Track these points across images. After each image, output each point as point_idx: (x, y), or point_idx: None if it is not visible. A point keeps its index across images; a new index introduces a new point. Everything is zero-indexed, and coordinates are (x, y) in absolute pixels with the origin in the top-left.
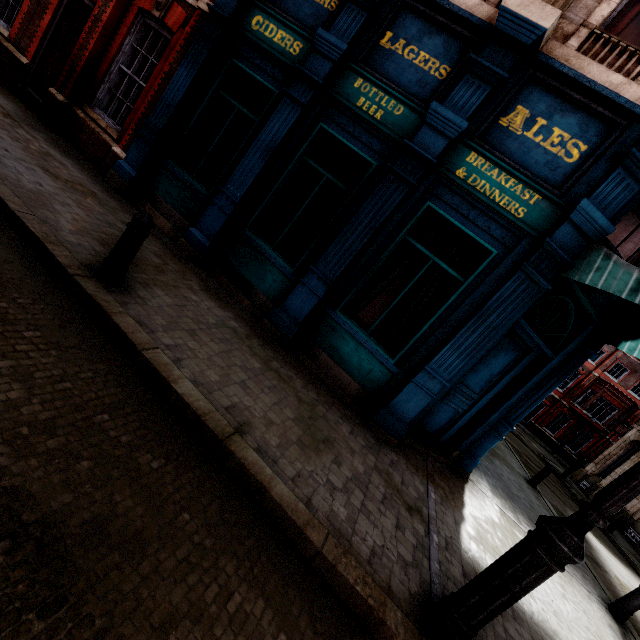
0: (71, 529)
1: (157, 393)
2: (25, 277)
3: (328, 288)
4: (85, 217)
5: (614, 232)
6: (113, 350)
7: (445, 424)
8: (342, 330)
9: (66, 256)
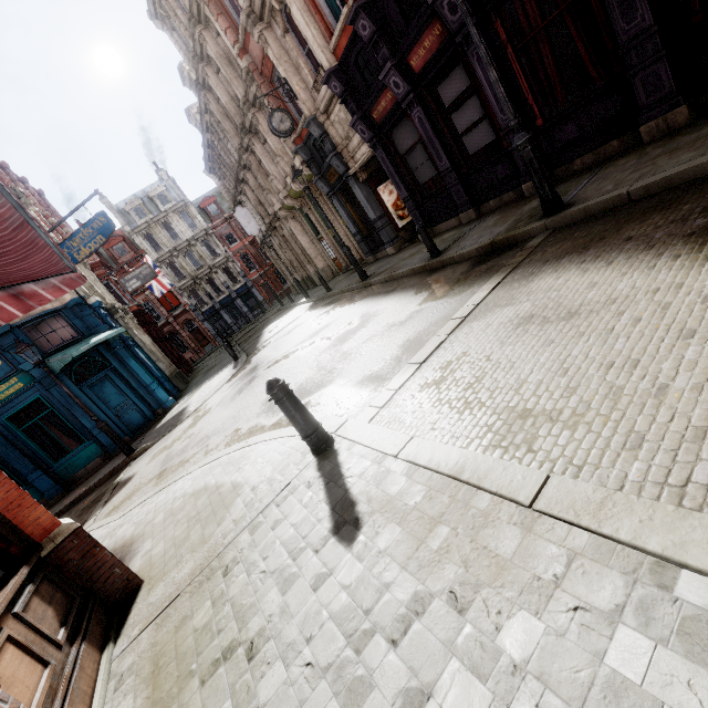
0: None
1: None
2: None
3: (39, 469)
4: None
5: (56, 328)
6: None
7: (141, 415)
8: (67, 463)
9: None
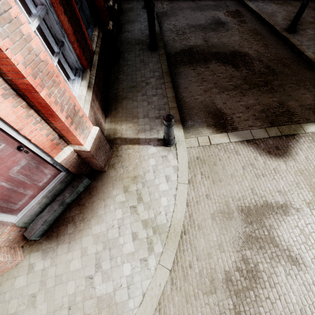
0: (276, 71)
1: (299, 57)
2: (269, 36)
3: None
4: (285, 14)
5: None
6: (288, 48)
7: None
8: None
9: (279, 28)
